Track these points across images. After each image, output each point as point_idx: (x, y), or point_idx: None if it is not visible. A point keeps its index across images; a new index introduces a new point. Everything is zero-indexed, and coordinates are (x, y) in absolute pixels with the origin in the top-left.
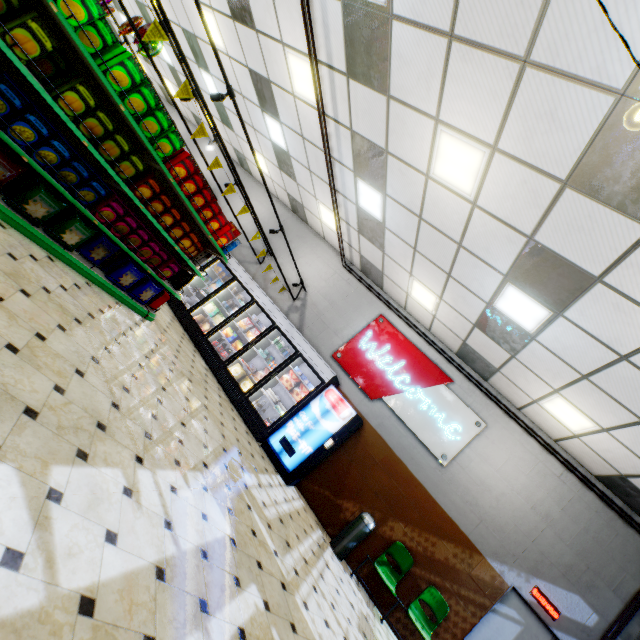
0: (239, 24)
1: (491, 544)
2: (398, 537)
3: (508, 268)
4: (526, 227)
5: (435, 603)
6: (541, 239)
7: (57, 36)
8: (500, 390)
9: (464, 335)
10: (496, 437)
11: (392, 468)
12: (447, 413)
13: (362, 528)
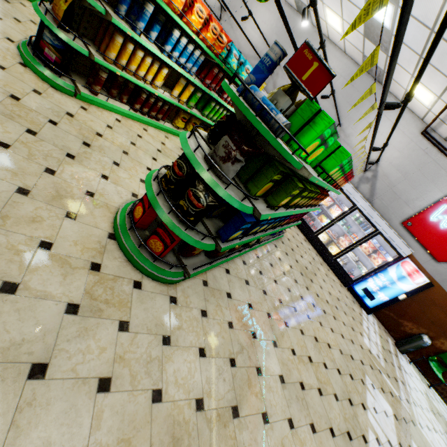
0: None
1: None
2: (446, 349)
3: None
4: None
5: None
6: None
7: None
8: None
9: None
10: None
11: None
12: None
13: (422, 344)
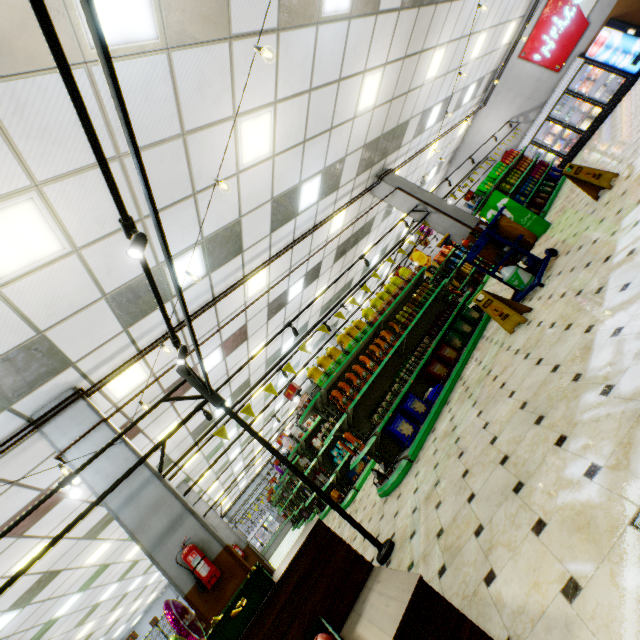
0: None
1: None
2: None
3: None
4: None
5: None
6: None
7: None
8: None
9: None
10: None
11: None
12: None
13: None
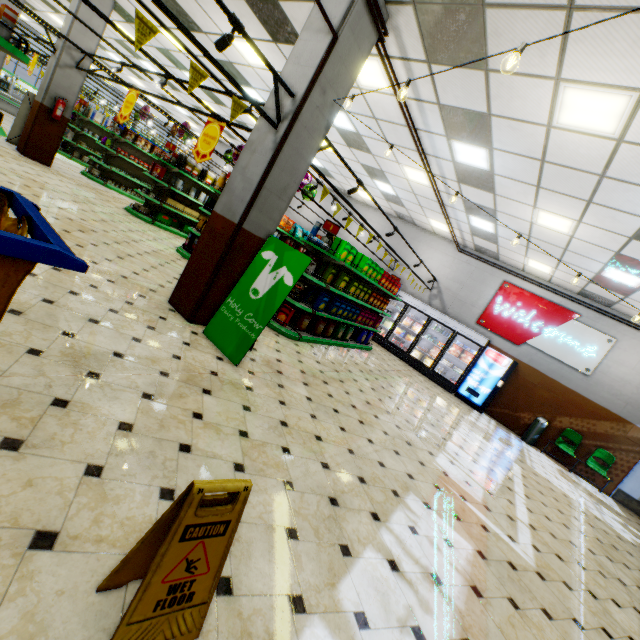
0: (354, 149)
1: (638, 416)
2: (566, 426)
3: (606, 261)
4: (612, 249)
5: (604, 457)
6: (625, 254)
7: (335, 265)
8: (622, 312)
9: (581, 286)
10: (626, 346)
11: (548, 386)
12: (581, 340)
13: (540, 426)
